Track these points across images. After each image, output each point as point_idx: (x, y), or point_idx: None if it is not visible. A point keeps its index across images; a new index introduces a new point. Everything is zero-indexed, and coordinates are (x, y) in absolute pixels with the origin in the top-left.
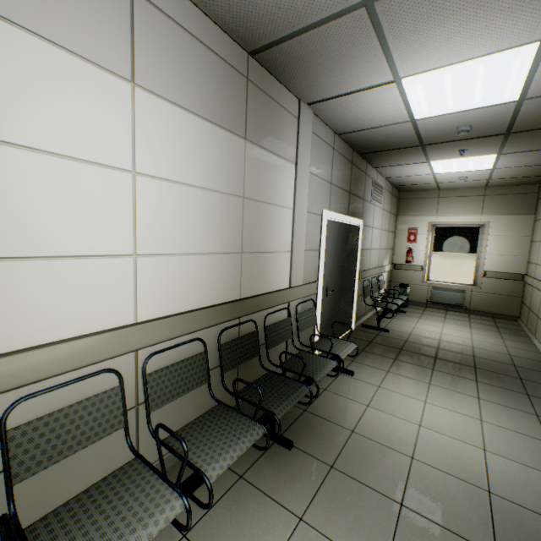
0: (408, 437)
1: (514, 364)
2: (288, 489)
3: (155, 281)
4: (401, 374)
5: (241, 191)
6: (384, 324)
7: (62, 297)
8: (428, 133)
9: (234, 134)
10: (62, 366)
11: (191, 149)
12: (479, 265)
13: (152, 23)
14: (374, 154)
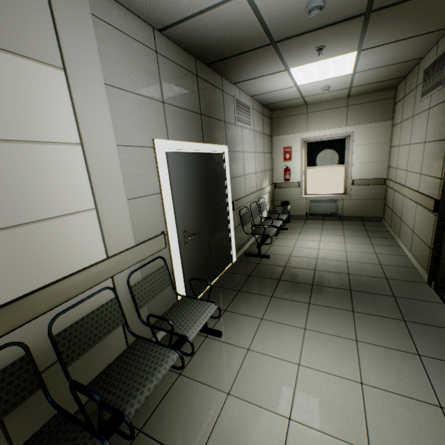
0: None
1: (386, 277)
2: None
3: None
4: (276, 321)
5: None
6: (266, 247)
7: None
8: (273, 18)
9: None
10: None
11: None
12: (348, 174)
13: None
14: (223, 63)
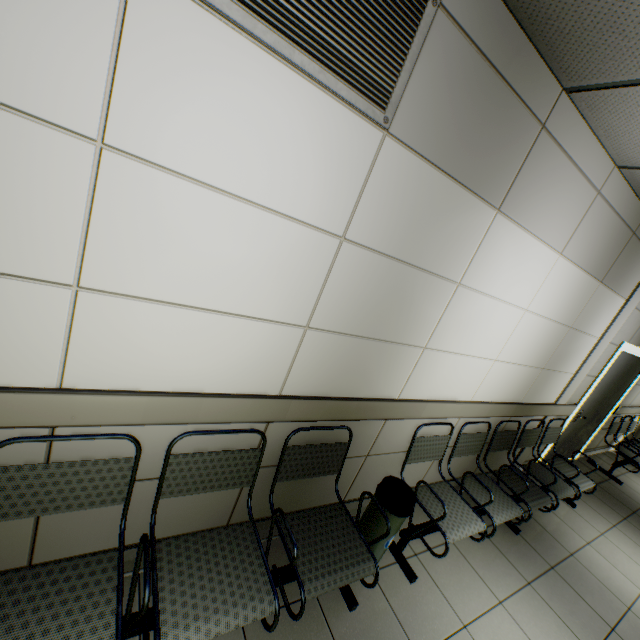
0: (627, 592)
1: None
2: (517, 560)
3: (492, 378)
4: (630, 537)
5: (571, 322)
6: (615, 472)
7: (459, 377)
8: None
9: (595, 279)
10: (441, 414)
11: (562, 292)
12: None
13: (595, 211)
14: None
